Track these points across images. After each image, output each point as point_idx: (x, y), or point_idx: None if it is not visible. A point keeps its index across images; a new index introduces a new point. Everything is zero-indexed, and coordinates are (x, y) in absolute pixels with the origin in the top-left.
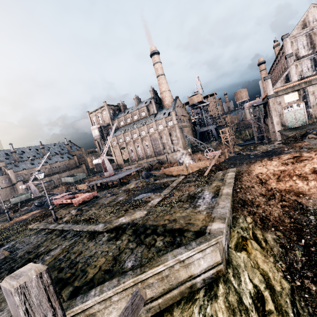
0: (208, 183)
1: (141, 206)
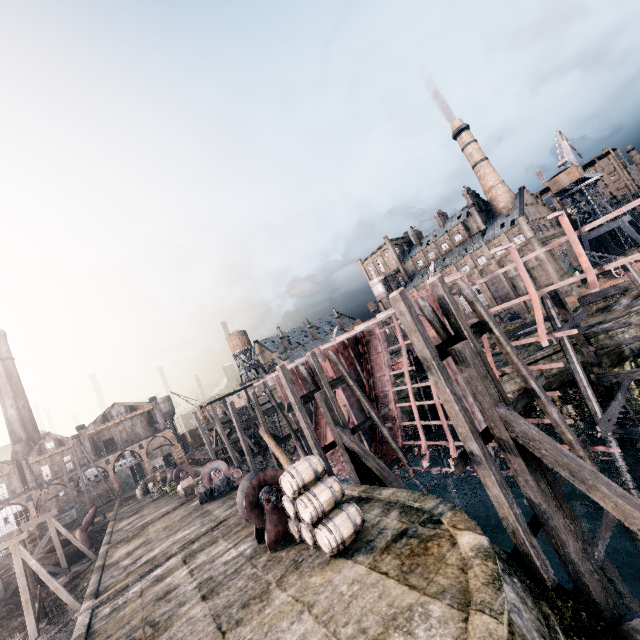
0: (625, 294)
1: (535, 332)
